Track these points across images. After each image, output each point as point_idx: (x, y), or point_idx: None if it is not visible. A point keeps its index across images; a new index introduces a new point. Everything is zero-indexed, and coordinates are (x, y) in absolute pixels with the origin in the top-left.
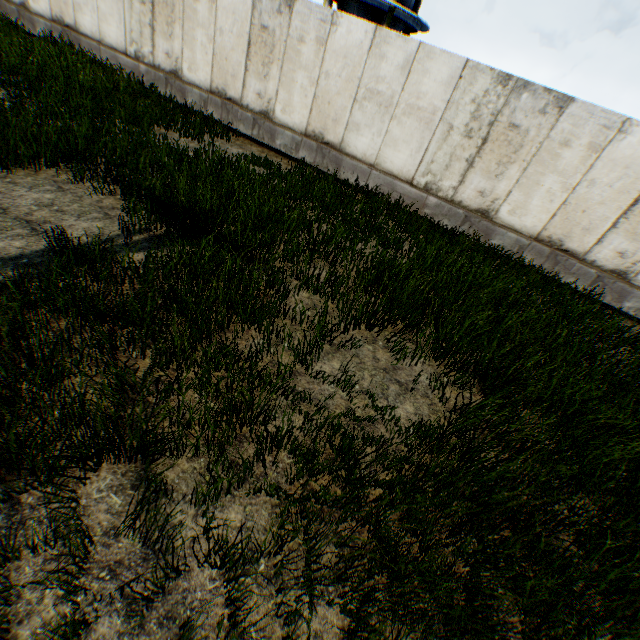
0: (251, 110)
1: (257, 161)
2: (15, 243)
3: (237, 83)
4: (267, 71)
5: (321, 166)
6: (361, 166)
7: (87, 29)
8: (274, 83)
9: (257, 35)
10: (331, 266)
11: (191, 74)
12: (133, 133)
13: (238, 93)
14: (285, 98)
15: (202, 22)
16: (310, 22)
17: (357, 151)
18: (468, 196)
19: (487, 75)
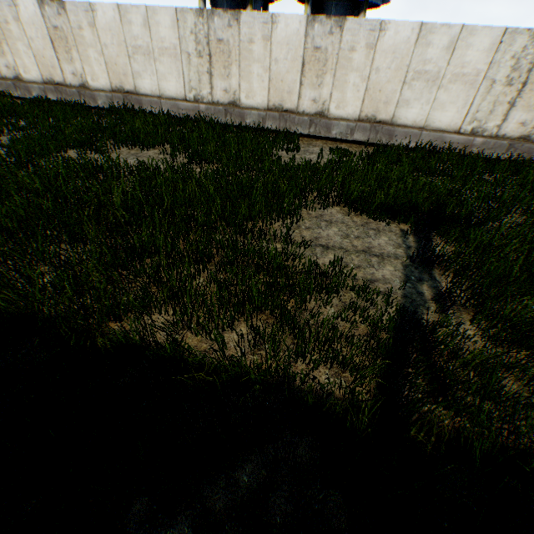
0: (307, 114)
1: (346, 153)
2: (387, 268)
3: (293, 97)
4: (321, 81)
5: (375, 140)
6: (412, 131)
7: (146, 89)
8: (328, 88)
9: (310, 55)
10: (529, 215)
11: (248, 100)
12: (287, 163)
13: (294, 104)
14: (338, 97)
15: (257, 58)
16: (360, 34)
17: (407, 121)
18: (510, 129)
19: (524, 35)
